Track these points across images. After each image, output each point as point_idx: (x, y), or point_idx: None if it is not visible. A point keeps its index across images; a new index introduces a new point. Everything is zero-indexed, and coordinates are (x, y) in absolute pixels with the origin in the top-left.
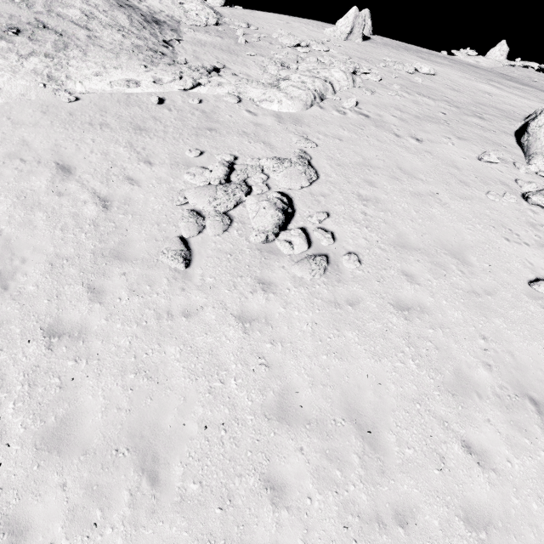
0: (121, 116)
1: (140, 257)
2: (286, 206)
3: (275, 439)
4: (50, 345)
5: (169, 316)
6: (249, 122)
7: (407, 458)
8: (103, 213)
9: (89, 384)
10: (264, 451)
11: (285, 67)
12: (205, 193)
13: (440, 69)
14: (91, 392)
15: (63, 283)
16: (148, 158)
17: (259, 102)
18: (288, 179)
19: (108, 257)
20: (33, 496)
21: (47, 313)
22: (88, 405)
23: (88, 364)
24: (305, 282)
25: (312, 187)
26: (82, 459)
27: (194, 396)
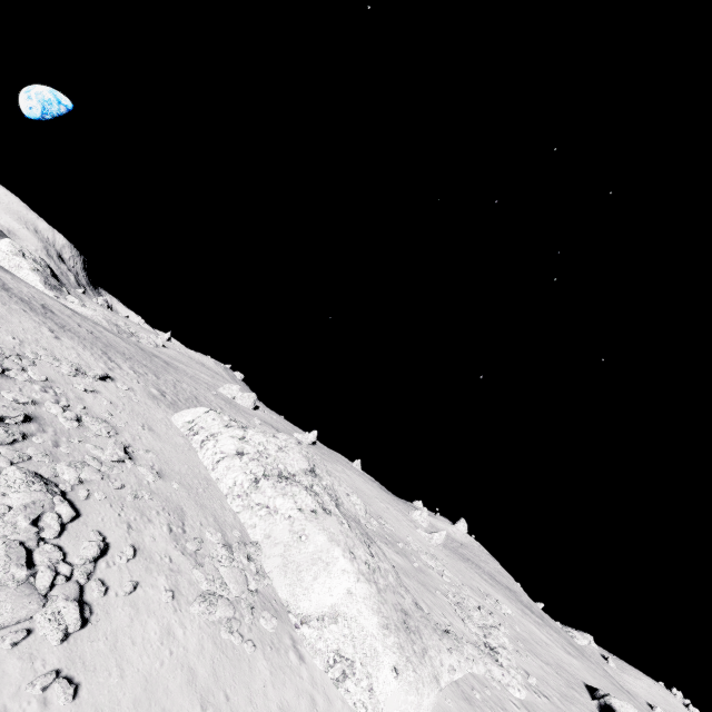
0: None
1: None
2: None
3: None
4: None
5: None
6: None
7: None
8: None
9: None
10: None
11: (473, 622)
12: None
13: (502, 599)
14: None
15: None
16: None
17: (506, 685)
18: None
19: None
20: None
21: None
22: None
23: None
24: None
25: None
26: None
27: None
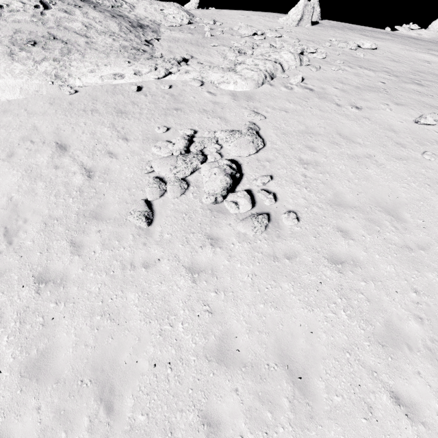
0: (108, 103)
1: (113, 217)
2: (235, 172)
3: (214, 379)
4: (38, 290)
5: (132, 267)
6: (209, 101)
7: (335, 405)
8: (87, 182)
9: (65, 323)
10: (204, 390)
11: (242, 53)
12: (167, 162)
13: (382, 43)
14: (66, 330)
15: (52, 239)
16: (125, 135)
17: (218, 84)
18: (238, 148)
19: (88, 218)
20: (15, 416)
21: (38, 263)
22: (63, 341)
23: (66, 306)
24: (248, 238)
25: (259, 154)
26: (54, 387)
27: (147, 337)
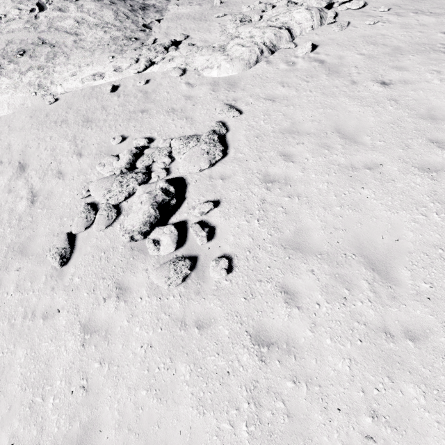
0: (80, 110)
1: (36, 253)
2: (169, 198)
3: None
4: None
5: (32, 316)
6: (182, 97)
7: None
8: (28, 208)
9: None
10: None
11: (245, 22)
12: (102, 185)
13: None
14: None
15: None
16: (81, 150)
17: (202, 70)
18: (186, 163)
19: (15, 252)
20: None
21: None
22: None
23: None
24: (161, 291)
25: (214, 168)
26: None
27: (17, 407)
